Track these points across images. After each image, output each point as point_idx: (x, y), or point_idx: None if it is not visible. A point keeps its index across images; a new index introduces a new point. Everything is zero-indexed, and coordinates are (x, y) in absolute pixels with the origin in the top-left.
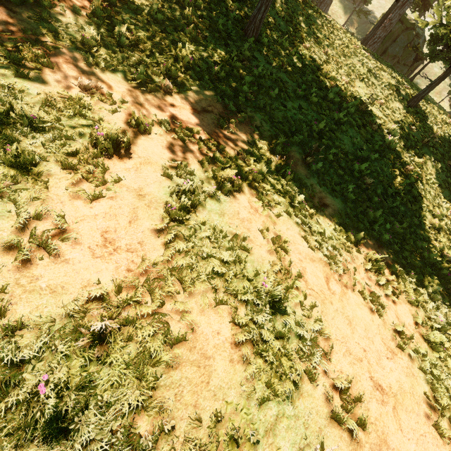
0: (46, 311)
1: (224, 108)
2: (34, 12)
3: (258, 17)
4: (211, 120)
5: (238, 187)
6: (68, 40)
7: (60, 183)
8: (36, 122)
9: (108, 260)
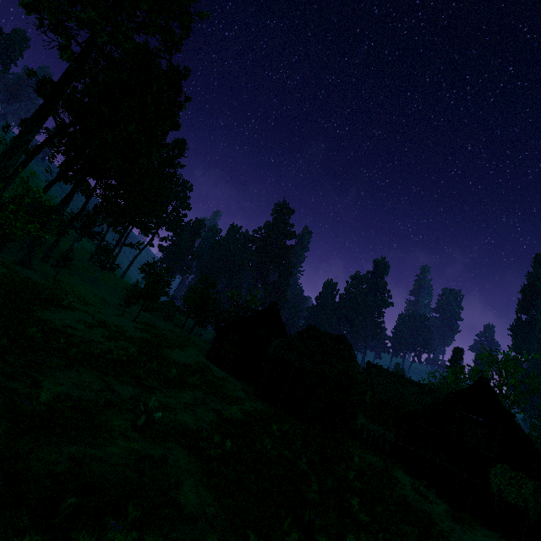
0: None
1: None
2: None
3: None
4: None
5: None
6: None
7: None
8: None
9: None
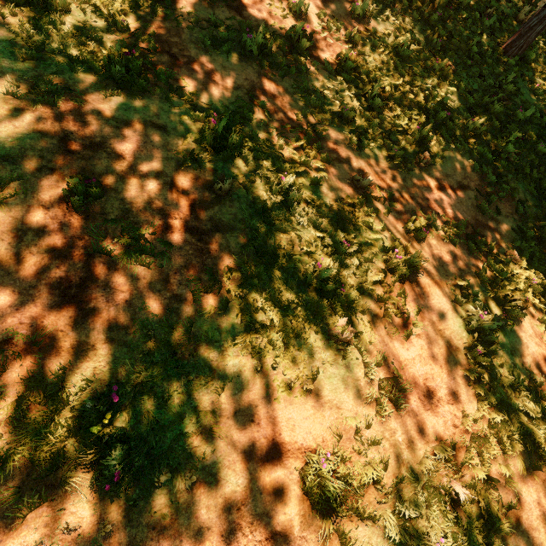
0: (409, 467)
1: (480, 178)
2: (296, 82)
3: (536, 29)
4: (469, 200)
5: (523, 310)
6: (330, 116)
7: (378, 321)
8: (347, 247)
9: (436, 413)
